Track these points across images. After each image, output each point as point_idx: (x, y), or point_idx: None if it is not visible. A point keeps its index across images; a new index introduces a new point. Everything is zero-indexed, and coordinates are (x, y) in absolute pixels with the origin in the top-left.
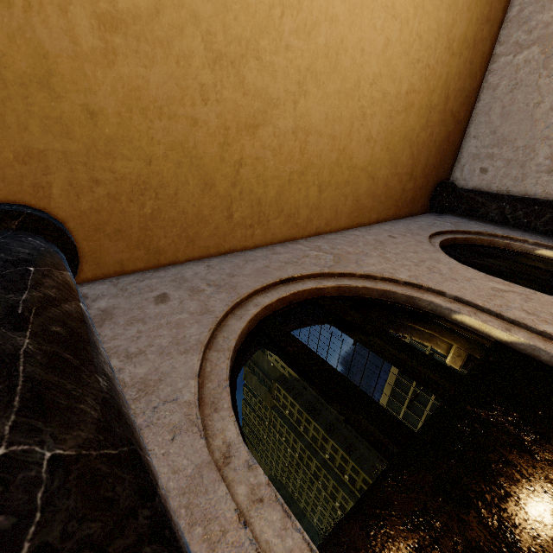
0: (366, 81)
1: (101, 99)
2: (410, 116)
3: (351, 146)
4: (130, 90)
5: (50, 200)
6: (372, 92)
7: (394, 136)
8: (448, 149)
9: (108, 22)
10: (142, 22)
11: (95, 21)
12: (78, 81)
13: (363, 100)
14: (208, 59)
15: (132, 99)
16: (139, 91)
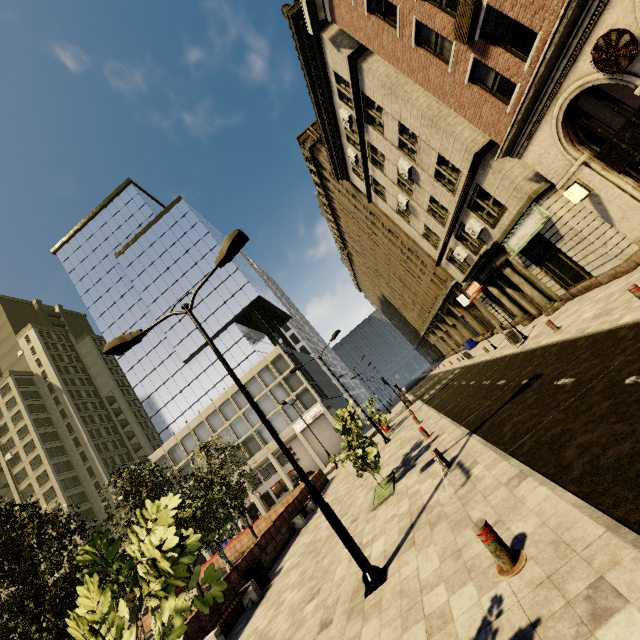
0: None
1: None
2: None
3: None
4: None
5: None
6: None
7: None
8: None
9: None
10: None
11: None
12: None
13: None
14: None
15: None
16: None
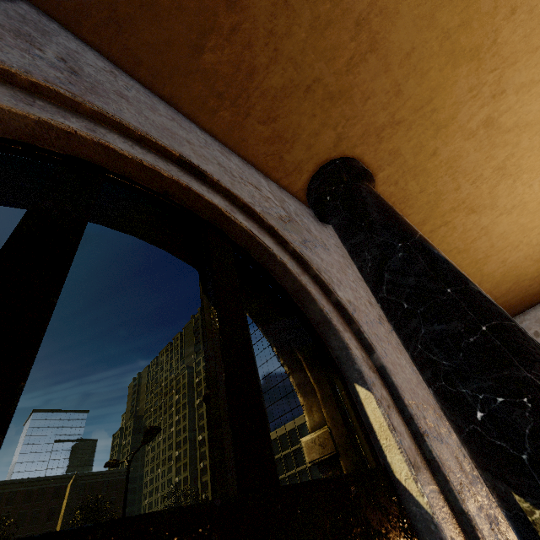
0: (539, 230)
1: (444, 150)
2: (534, 266)
3: (493, 257)
4: (457, 155)
5: (374, 176)
6: (534, 238)
7: (514, 270)
8: (526, 302)
9: (488, 122)
10: (498, 131)
11: (485, 118)
12: (448, 137)
13: (526, 238)
14: (498, 165)
15: (453, 159)
16: (460, 158)
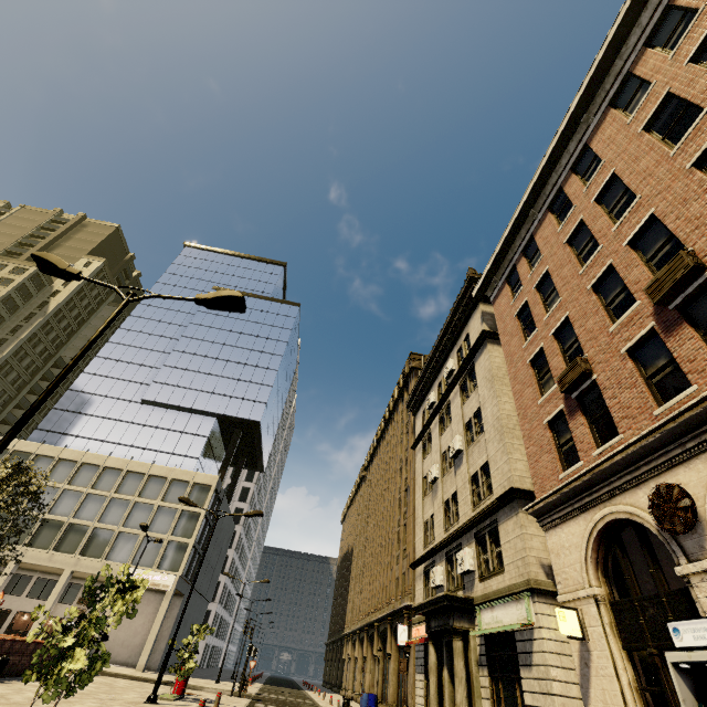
0: None
1: None
2: None
3: None
4: None
5: None
6: None
7: None
8: None
9: None
10: None
11: None
12: None
13: None
14: None
15: None
16: None
